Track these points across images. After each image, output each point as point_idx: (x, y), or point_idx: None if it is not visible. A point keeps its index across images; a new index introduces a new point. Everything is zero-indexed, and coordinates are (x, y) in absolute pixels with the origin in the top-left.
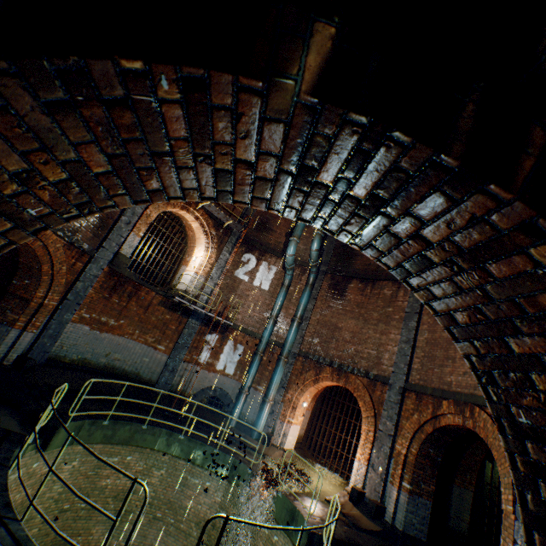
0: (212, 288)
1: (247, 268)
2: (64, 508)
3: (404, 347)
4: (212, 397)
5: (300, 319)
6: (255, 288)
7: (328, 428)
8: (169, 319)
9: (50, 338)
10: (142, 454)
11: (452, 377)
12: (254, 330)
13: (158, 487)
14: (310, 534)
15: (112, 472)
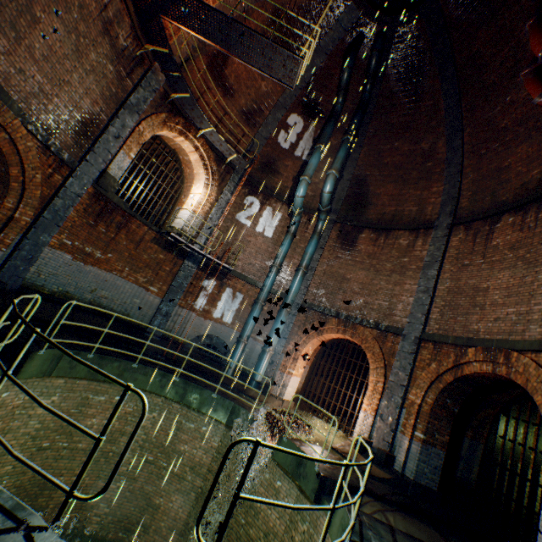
0: (211, 230)
1: (250, 212)
2: (43, 446)
3: (422, 297)
4: (208, 345)
5: (306, 269)
6: (257, 235)
7: (328, 383)
8: (163, 259)
9: (24, 261)
10: (133, 395)
11: (480, 324)
12: (255, 279)
13: (149, 430)
14: (322, 479)
15: (98, 411)
